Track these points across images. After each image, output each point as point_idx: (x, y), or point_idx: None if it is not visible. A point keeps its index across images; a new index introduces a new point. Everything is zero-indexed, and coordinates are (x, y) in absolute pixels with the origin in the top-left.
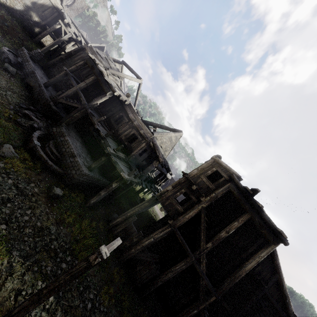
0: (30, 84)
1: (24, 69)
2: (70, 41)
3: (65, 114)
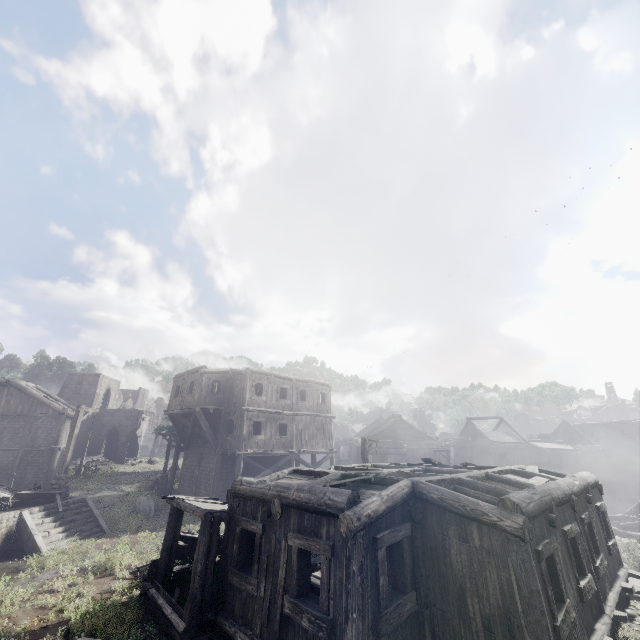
0: None
1: None
2: None
3: None
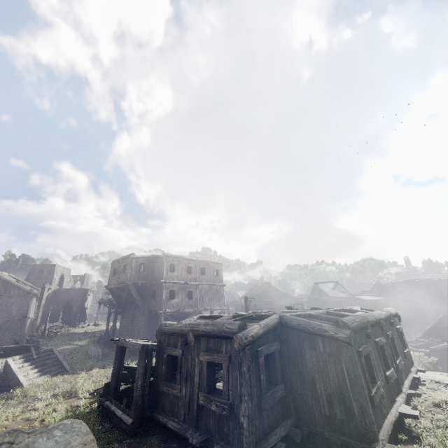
0: None
1: None
2: None
3: None
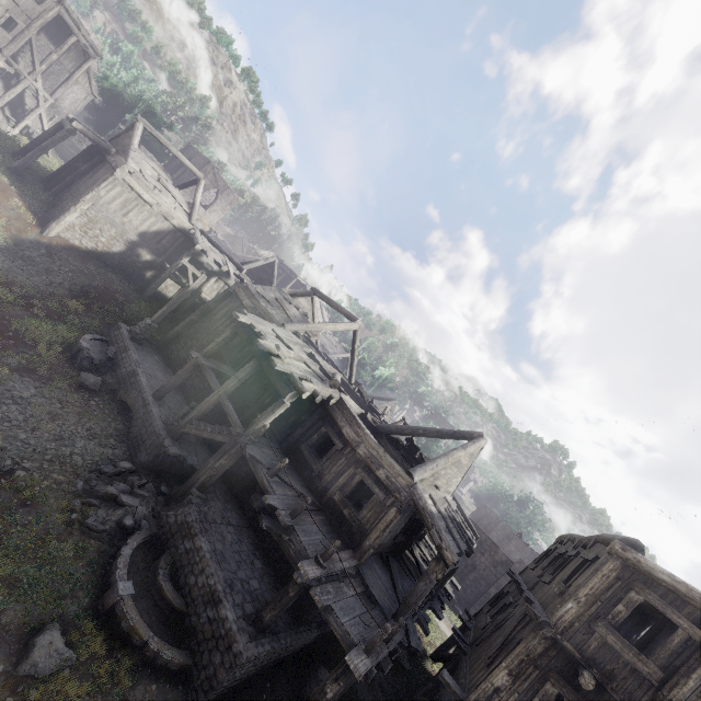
0: (127, 403)
1: (119, 367)
2: (209, 277)
3: (200, 449)
